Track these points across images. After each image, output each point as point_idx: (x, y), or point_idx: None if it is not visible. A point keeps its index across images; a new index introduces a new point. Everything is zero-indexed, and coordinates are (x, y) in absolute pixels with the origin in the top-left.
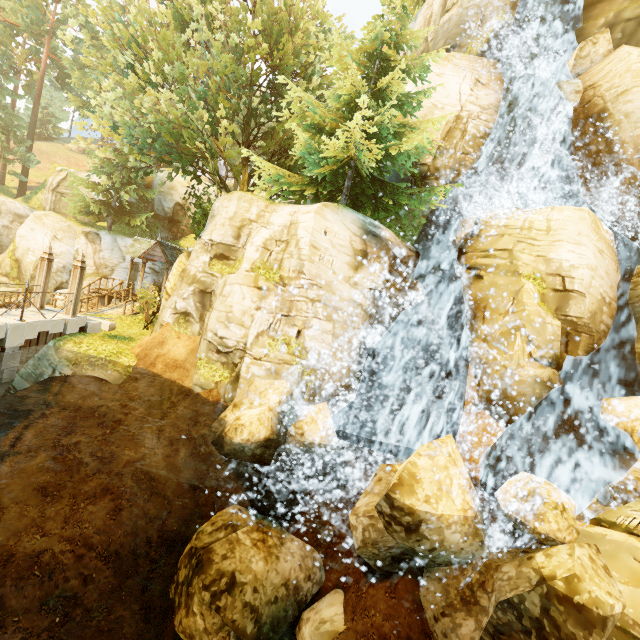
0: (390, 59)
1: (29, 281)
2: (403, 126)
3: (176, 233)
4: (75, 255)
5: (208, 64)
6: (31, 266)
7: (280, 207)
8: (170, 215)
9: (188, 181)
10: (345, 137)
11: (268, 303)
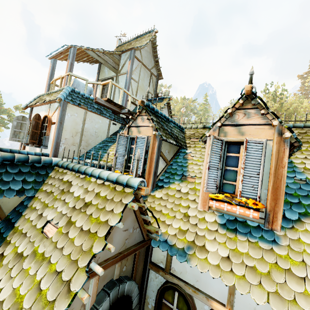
0: None
1: None
2: None
3: None
4: None
5: None
6: None
7: None
8: None
9: None
10: None
11: None
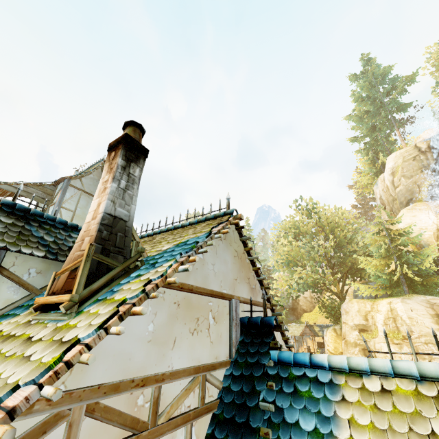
0: (392, 230)
1: None
2: (416, 253)
3: (297, 315)
4: None
5: (308, 249)
6: None
7: (379, 302)
8: (291, 306)
9: None
10: (398, 272)
11: (404, 349)
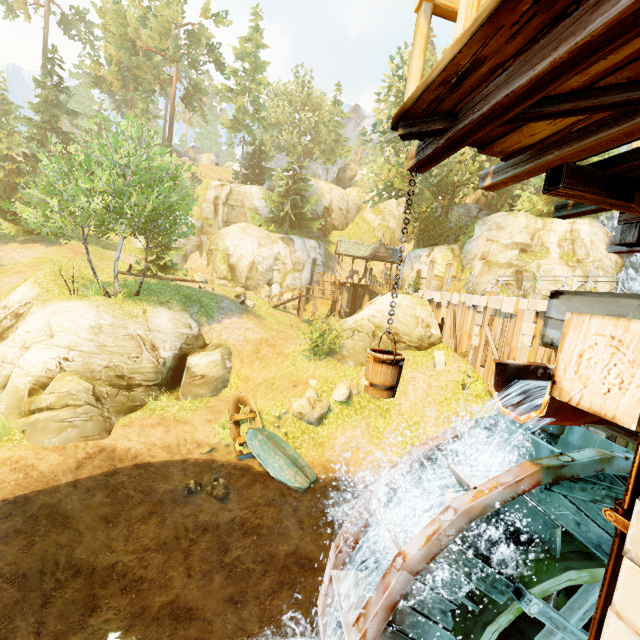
0: None
1: (244, 281)
2: None
3: (325, 231)
4: (278, 257)
5: None
6: (245, 269)
7: (553, 221)
8: (320, 217)
9: (330, 188)
10: None
11: (578, 273)
